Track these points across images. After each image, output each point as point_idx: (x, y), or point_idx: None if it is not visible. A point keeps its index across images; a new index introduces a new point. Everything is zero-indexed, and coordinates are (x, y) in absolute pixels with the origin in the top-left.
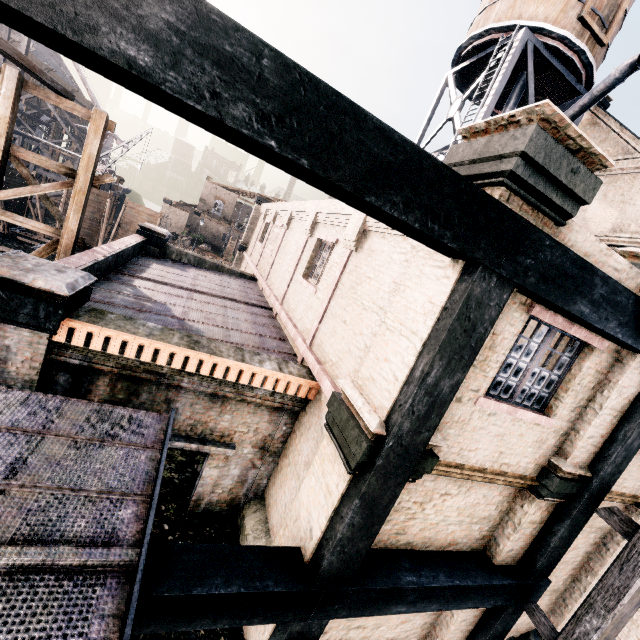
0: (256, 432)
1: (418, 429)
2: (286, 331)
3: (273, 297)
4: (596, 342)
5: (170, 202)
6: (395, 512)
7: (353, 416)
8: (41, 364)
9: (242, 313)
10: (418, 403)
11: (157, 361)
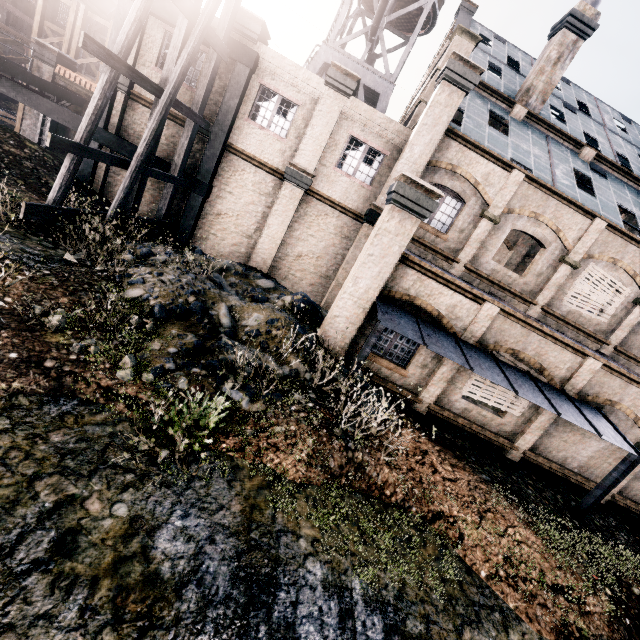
0: None
1: None
2: None
3: None
4: (201, 47)
5: None
6: (134, 124)
7: None
8: (51, 81)
9: None
10: (111, 46)
11: (86, 87)
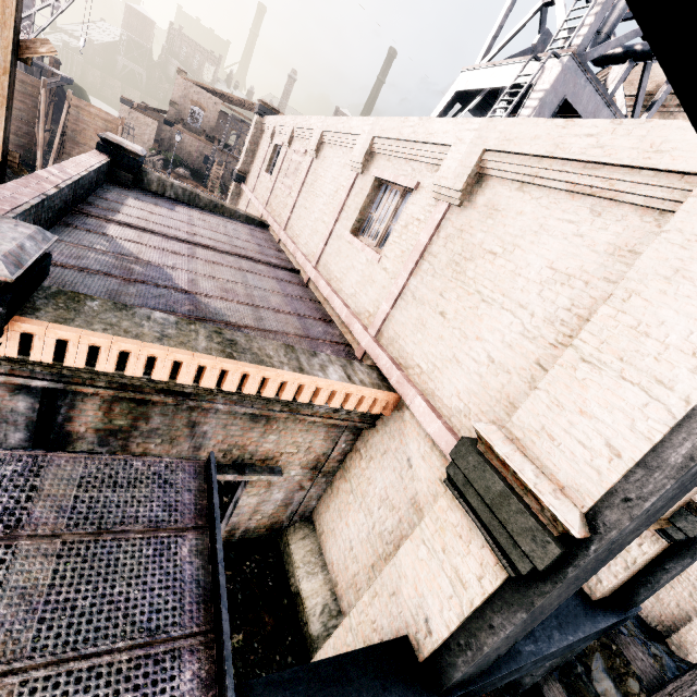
0: (308, 452)
1: (638, 527)
2: (328, 308)
3: (301, 256)
4: None
5: (130, 103)
6: None
7: (511, 487)
8: None
9: (266, 279)
10: (660, 499)
11: (178, 379)
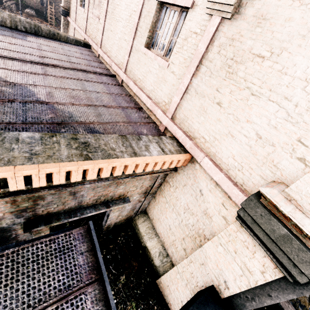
0: (141, 187)
1: None
2: (137, 99)
3: (115, 65)
4: None
5: None
6: None
7: (291, 231)
8: None
9: (96, 84)
10: None
11: (54, 182)
